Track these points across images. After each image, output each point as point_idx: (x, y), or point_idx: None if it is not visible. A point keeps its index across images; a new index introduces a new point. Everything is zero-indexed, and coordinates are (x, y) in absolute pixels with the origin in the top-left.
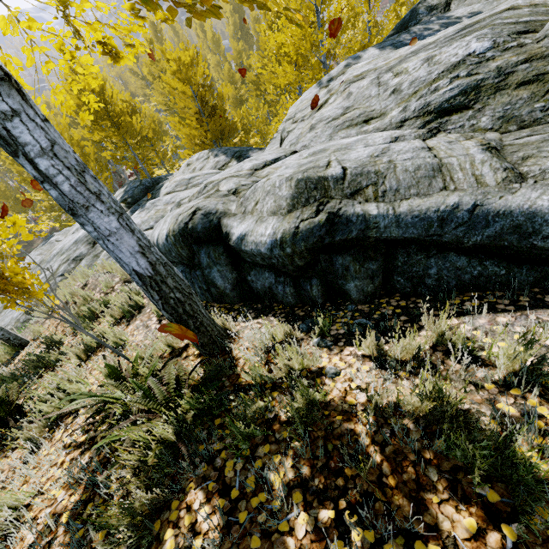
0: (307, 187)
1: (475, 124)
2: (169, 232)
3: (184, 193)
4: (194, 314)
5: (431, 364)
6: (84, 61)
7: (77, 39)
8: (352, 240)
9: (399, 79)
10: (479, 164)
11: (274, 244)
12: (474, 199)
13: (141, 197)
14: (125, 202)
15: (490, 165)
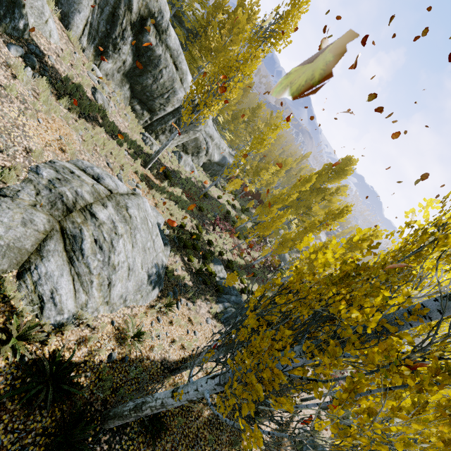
0: None
1: None
2: None
3: None
4: None
5: None
6: None
7: None
8: None
9: None
10: None
11: None
12: None
13: None
14: None
15: None
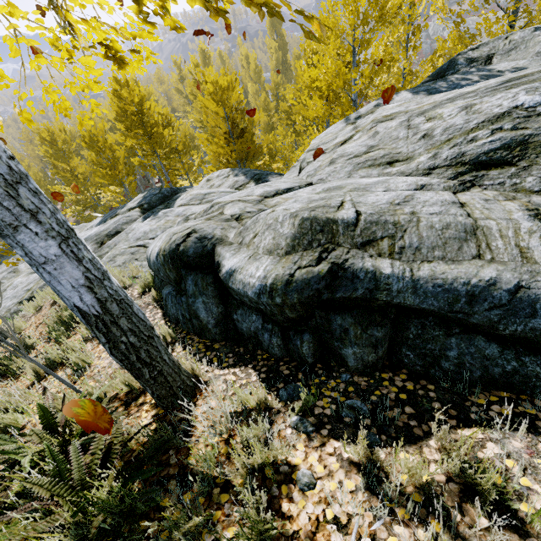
0: (312, 228)
1: (518, 184)
2: (160, 250)
3: (196, 207)
4: (151, 361)
5: (442, 504)
6: (84, 62)
7: (65, 34)
8: (356, 299)
9: (431, 124)
10: (525, 233)
11: (262, 290)
12: (518, 278)
13: (158, 205)
14: (141, 207)
15: (540, 238)
